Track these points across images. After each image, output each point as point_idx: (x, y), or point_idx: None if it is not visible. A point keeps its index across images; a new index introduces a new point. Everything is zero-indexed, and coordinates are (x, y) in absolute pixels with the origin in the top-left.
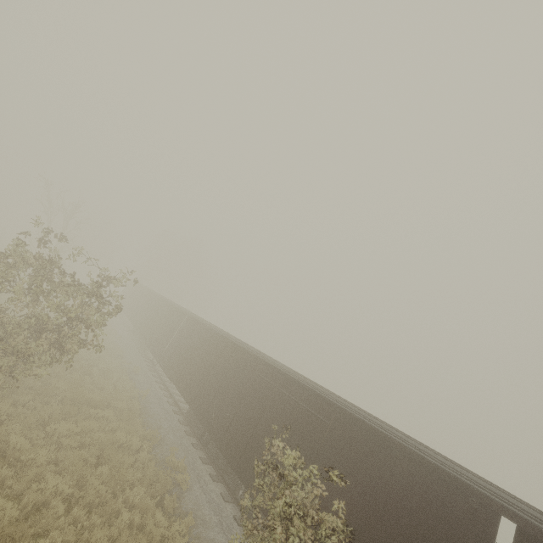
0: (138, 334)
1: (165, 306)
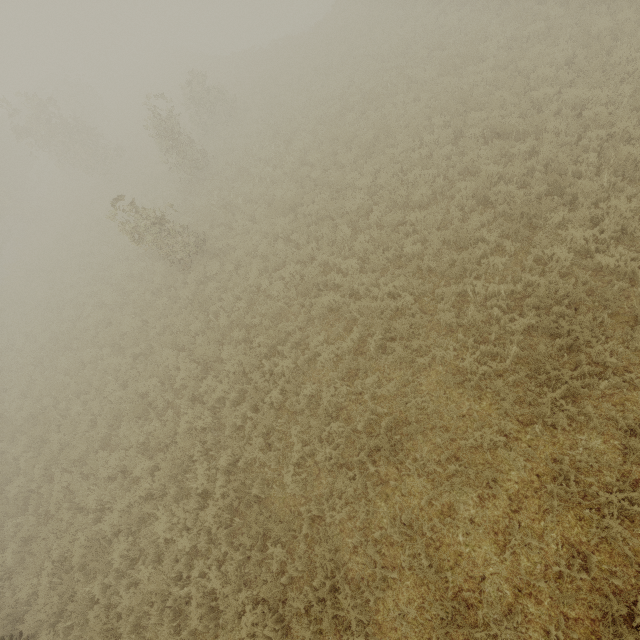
0: None
1: None
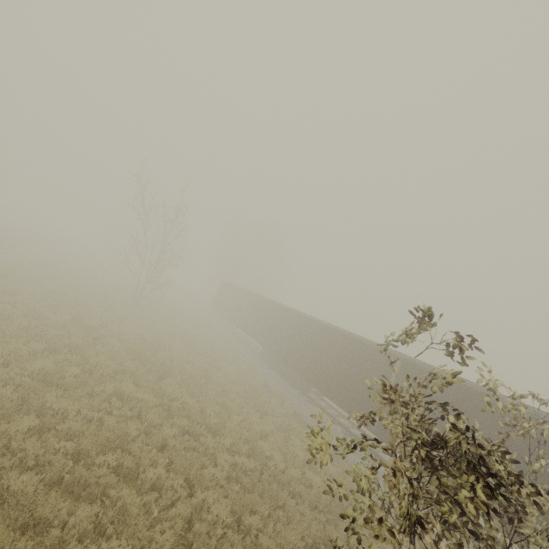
0: (280, 363)
1: (324, 332)
